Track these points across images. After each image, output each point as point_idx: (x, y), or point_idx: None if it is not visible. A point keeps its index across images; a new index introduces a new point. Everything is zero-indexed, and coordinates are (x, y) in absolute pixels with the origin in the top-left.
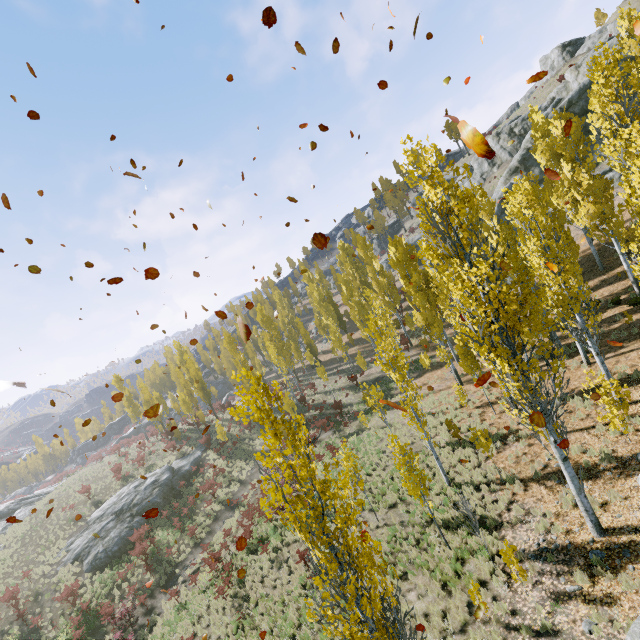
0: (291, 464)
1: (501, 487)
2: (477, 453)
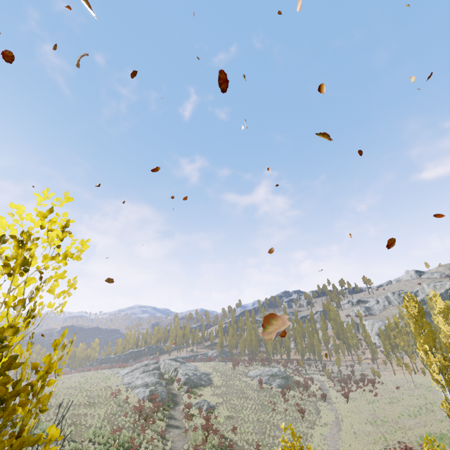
0: None
1: None
2: None
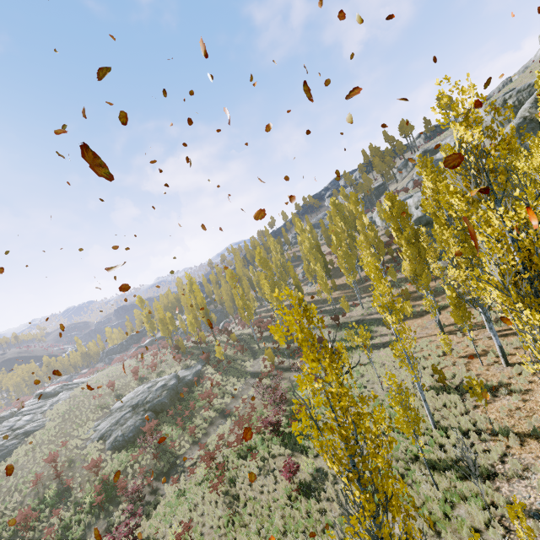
0: (331, 392)
1: (492, 438)
2: (463, 401)
